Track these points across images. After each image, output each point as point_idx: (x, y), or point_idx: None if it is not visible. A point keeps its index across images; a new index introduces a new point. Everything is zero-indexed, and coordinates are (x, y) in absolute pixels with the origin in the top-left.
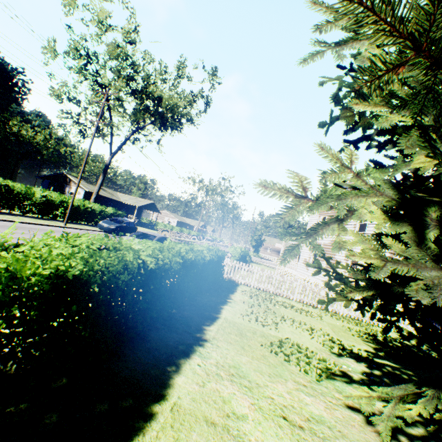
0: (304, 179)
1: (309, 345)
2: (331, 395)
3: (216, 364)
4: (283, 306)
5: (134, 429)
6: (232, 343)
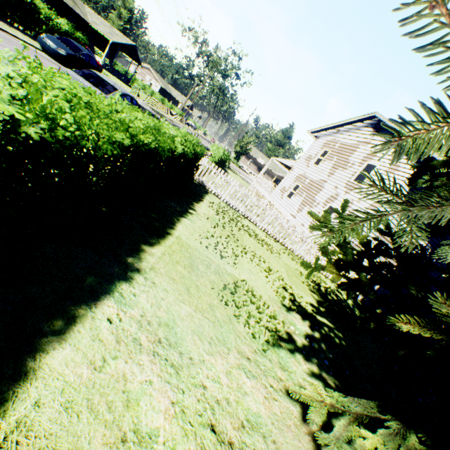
0: None
1: (263, 292)
2: (274, 374)
3: (140, 319)
4: (247, 234)
5: None
6: (175, 281)
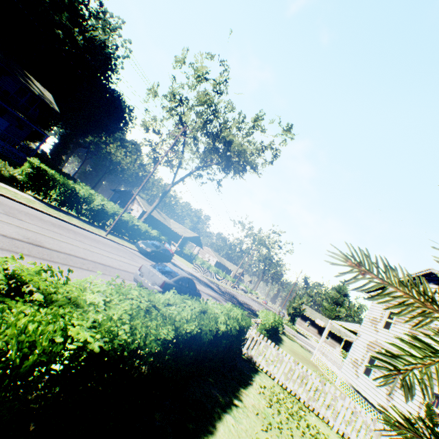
0: None
1: None
2: None
3: None
4: None
5: None
6: None
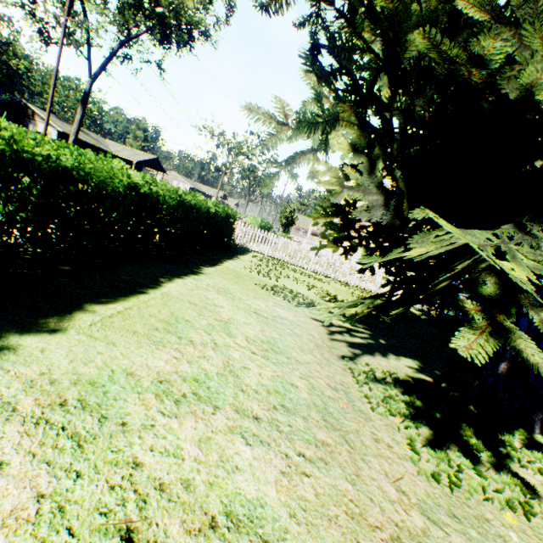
0: (287, 105)
1: (303, 293)
2: (303, 313)
3: (207, 285)
4: (293, 271)
5: (131, 295)
6: (227, 279)
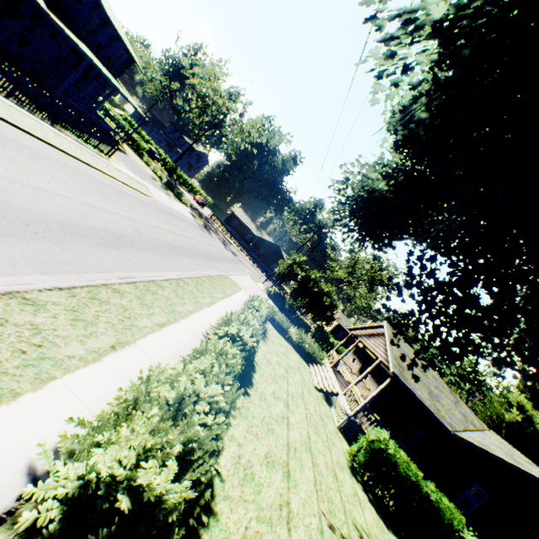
0: None
1: None
2: None
3: None
4: None
5: None
6: None
